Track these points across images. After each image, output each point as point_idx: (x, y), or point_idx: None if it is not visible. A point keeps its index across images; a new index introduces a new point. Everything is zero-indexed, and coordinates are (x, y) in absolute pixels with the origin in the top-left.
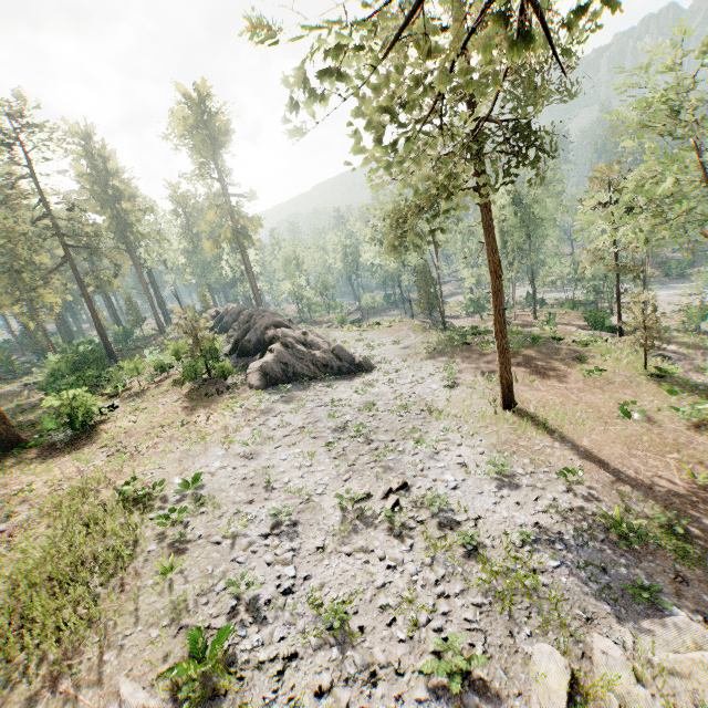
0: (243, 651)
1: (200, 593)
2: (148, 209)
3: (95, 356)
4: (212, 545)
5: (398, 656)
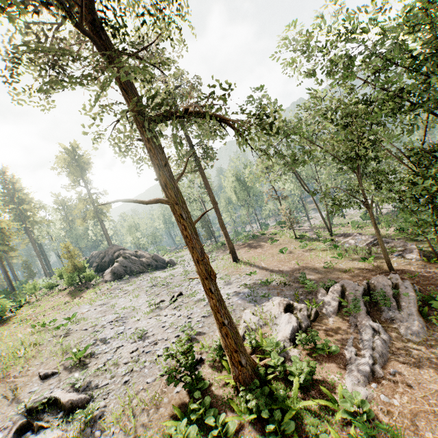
0: (98, 351)
1: (77, 343)
2: (41, 207)
3: (3, 293)
4: (83, 331)
5: (167, 336)
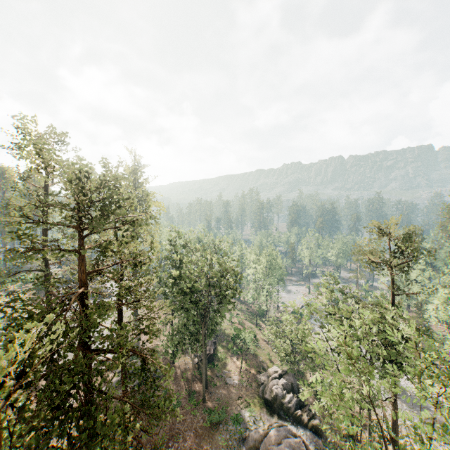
0: None
1: None
2: None
3: None
4: None
5: None
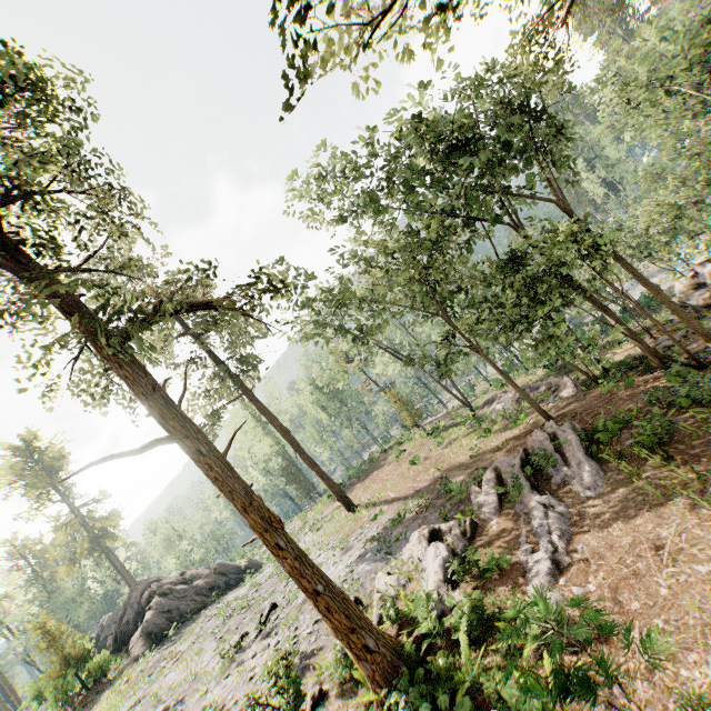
0: None
1: None
2: None
3: None
4: None
5: (261, 689)
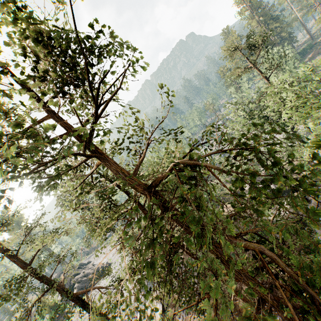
0: None
1: None
2: None
3: None
4: None
5: None
